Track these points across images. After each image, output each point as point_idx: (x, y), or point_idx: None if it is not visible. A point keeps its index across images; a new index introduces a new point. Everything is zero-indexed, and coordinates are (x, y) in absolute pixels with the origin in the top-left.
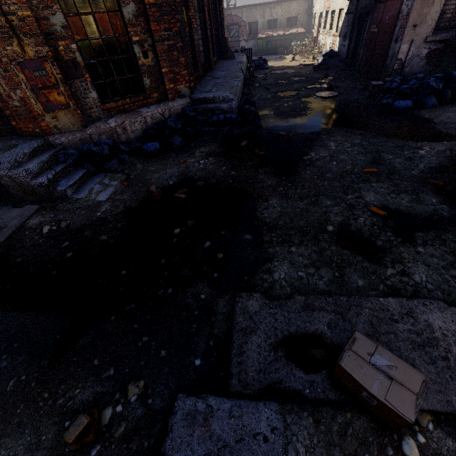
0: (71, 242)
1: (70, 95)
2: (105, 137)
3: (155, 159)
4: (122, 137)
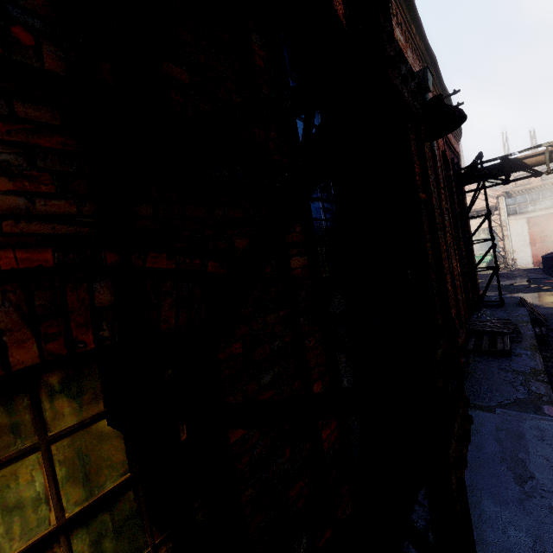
0: None
1: None
2: None
3: None
4: None
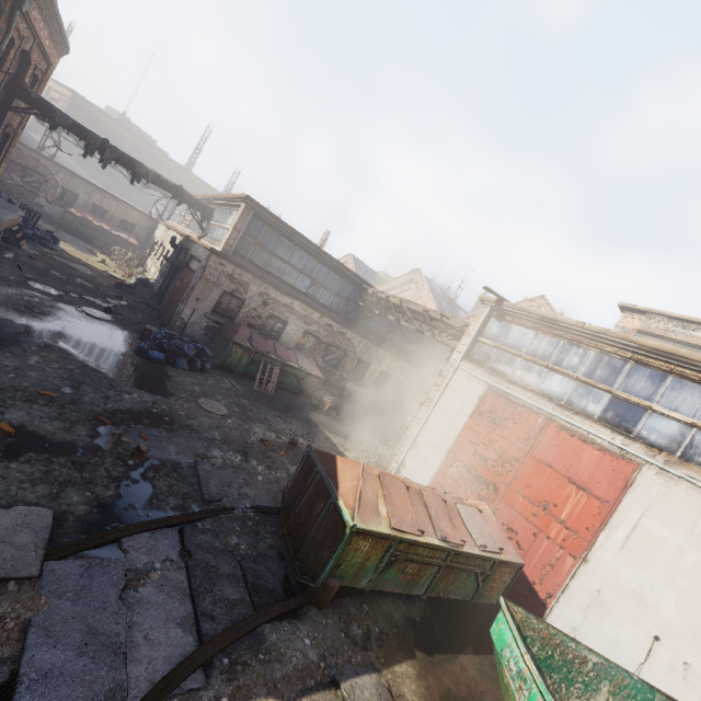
0: None
1: None
2: None
3: None
4: None
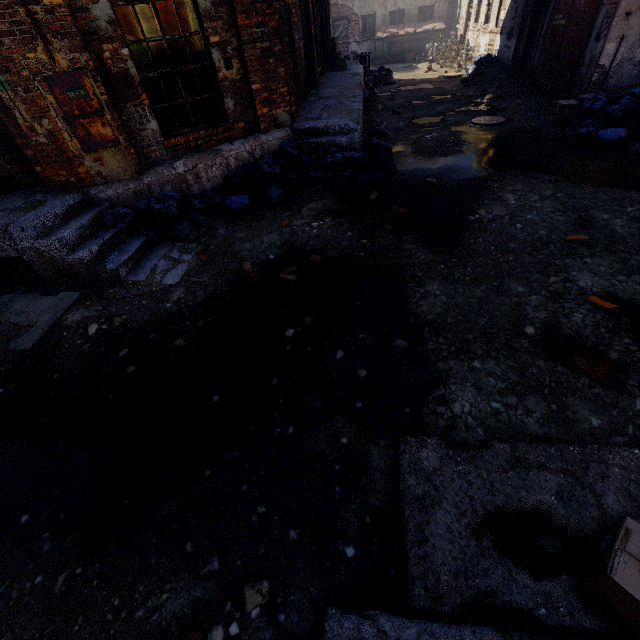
0: (131, 349)
1: (119, 127)
2: (170, 188)
3: (243, 221)
4: (194, 188)
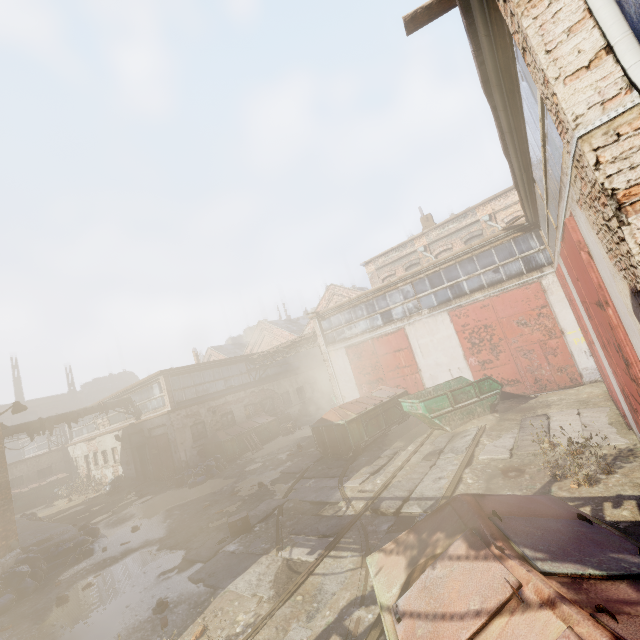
0: None
1: None
2: None
3: (12, 610)
4: None
